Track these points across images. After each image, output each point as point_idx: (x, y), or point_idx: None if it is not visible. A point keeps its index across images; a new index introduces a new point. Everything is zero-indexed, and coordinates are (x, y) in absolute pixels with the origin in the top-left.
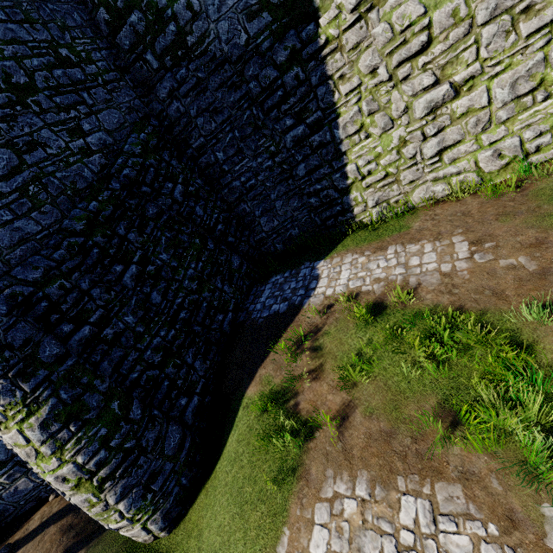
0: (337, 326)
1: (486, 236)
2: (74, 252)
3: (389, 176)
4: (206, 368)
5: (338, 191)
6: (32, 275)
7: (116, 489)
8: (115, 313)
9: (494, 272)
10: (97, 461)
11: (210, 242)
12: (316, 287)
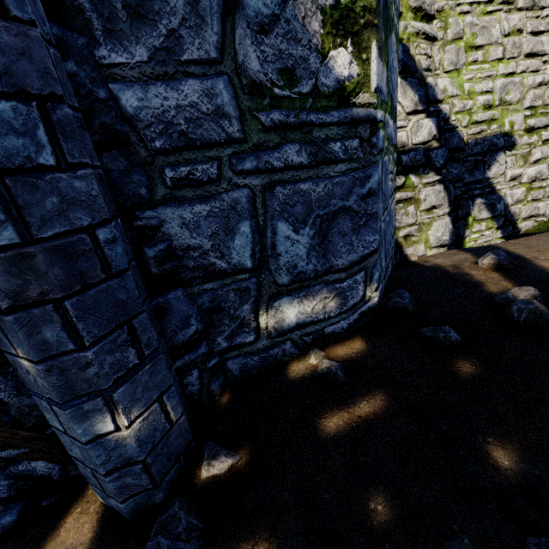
0: None
1: None
2: None
3: None
4: None
5: None
6: None
7: None
8: None
9: None
10: None
11: None
12: None
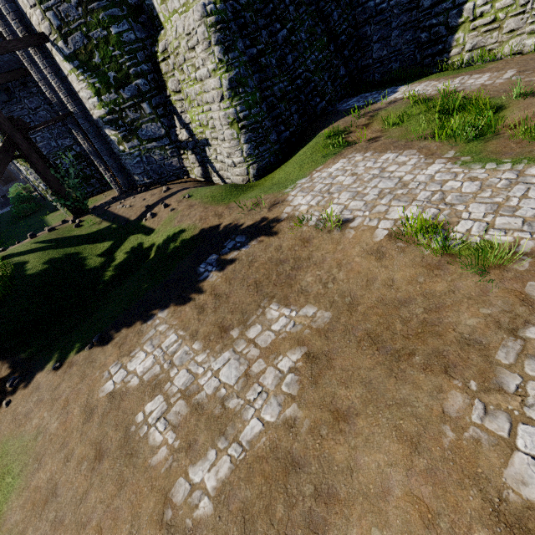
0: (394, 107)
1: (532, 68)
2: (261, 0)
3: (495, 22)
4: (298, 123)
5: (447, 29)
6: (241, 0)
7: (246, 135)
8: (268, 53)
9: (516, 83)
10: (244, 115)
11: (332, 45)
12: (392, 95)
